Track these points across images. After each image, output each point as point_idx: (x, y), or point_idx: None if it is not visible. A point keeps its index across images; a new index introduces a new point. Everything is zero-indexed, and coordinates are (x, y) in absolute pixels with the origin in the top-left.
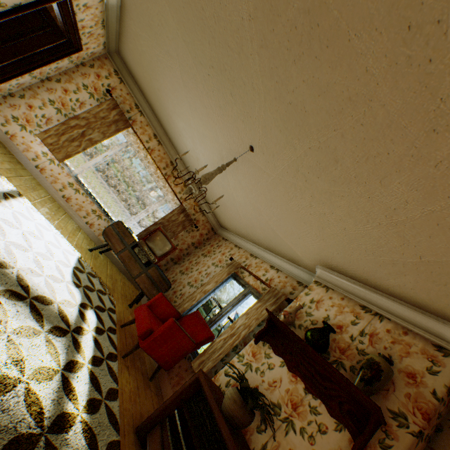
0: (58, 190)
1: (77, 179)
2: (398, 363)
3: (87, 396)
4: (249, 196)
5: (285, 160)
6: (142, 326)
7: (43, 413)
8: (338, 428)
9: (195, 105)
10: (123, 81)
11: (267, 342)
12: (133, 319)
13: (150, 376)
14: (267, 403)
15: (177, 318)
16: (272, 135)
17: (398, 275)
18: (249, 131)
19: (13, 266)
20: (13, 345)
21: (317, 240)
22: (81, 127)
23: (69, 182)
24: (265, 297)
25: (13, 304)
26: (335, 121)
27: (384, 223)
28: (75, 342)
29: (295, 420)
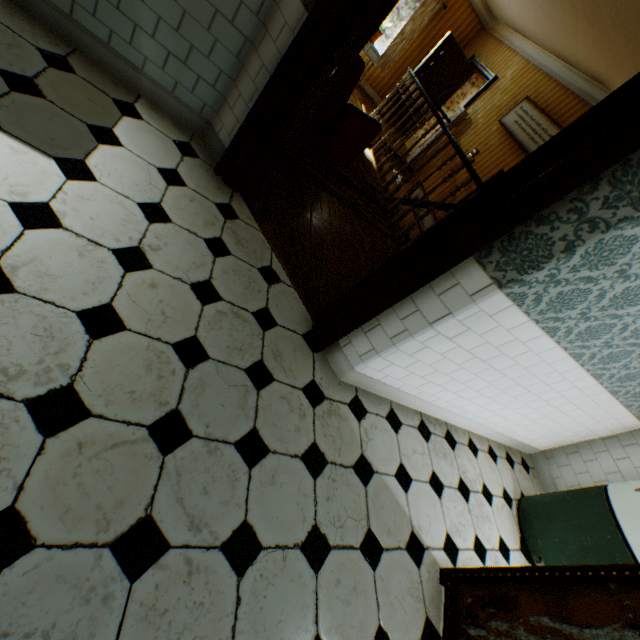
0: None
1: None
2: None
3: None
4: None
5: None
6: None
7: None
8: None
9: None
10: None
11: None
12: None
13: None
14: None
15: None
16: None
17: None
18: None
19: None
20: None
21: None
22: None
23: None
24: None
25: None
26: None
27: None
28: None
29: None
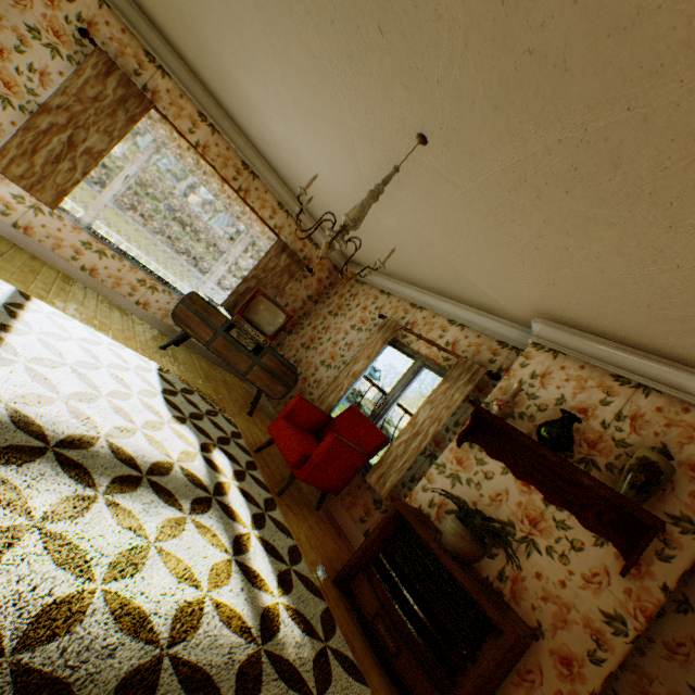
0: (69, 261)
1: (93, 233)
2: (676, 454)
3: (273, 573)
4: (410, 218)
5: (498, 162)
6: (291, 452)
7: (245, 623)
8: (598, 543)
9: (288, 50)
10: (104, 1)
11: (476, 444)
12: (269, 440)
13: (315, 504)
14: (493, 522)
15: (327, 423)
16: (474, 115)
17: (687, 334)
18: (420, 106)
19: (96, 435)
20: (167, 556)
21: (541, 285)
22: (61, 129)
23: (82, 242)
24: (453, 374)
25: (132, 496)
26: (634, 90)
27: (688, 265)
28: (225, 509)
29: (537, 539)
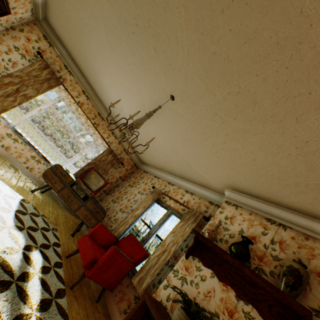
0: None
1: (15, 130)
2: (307, 265)
3: None
4: (168, 137)
5: (204, 106)
6: (86, 257)
7: None
8: None
9: (120, 62)
10: (52, 45)
11: (196, 257)
12: (77, 249)
13: (97, 298)
14: (206, 313)
15: (115, 242)
16: (193, 84)
17: (299, 194)
18: (171, 82)
19: None
20: None
21: (227, 169)
22: (15, 84)
23: (7, 133)
24: (186, 217)
25: None
26: (258, 66)
27: (293, 153)
28: (20, 292)
29: None
